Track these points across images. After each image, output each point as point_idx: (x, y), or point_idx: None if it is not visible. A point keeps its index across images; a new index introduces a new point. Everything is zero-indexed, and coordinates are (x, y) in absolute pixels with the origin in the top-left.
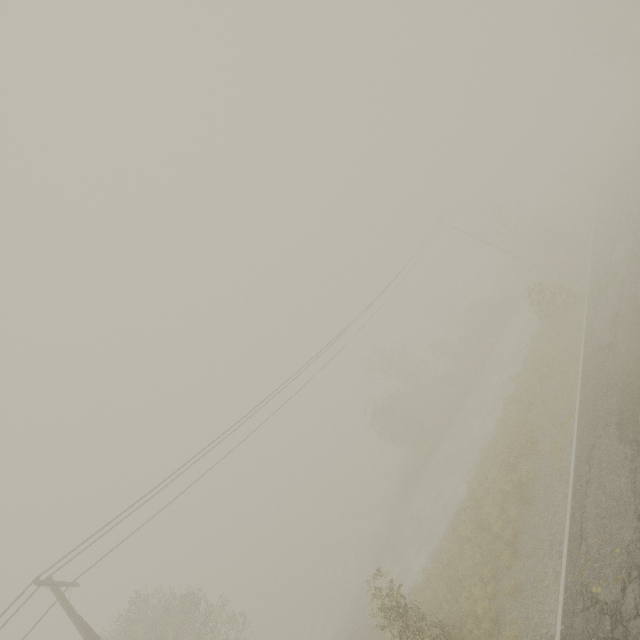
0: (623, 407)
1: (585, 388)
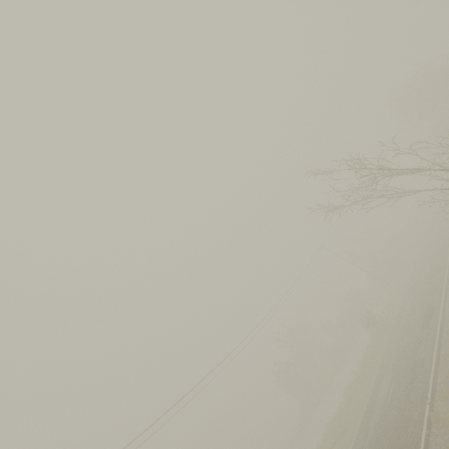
0: (370, 425)
1: (368, 402)
